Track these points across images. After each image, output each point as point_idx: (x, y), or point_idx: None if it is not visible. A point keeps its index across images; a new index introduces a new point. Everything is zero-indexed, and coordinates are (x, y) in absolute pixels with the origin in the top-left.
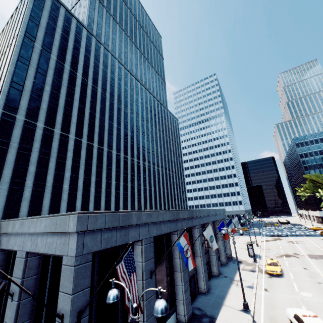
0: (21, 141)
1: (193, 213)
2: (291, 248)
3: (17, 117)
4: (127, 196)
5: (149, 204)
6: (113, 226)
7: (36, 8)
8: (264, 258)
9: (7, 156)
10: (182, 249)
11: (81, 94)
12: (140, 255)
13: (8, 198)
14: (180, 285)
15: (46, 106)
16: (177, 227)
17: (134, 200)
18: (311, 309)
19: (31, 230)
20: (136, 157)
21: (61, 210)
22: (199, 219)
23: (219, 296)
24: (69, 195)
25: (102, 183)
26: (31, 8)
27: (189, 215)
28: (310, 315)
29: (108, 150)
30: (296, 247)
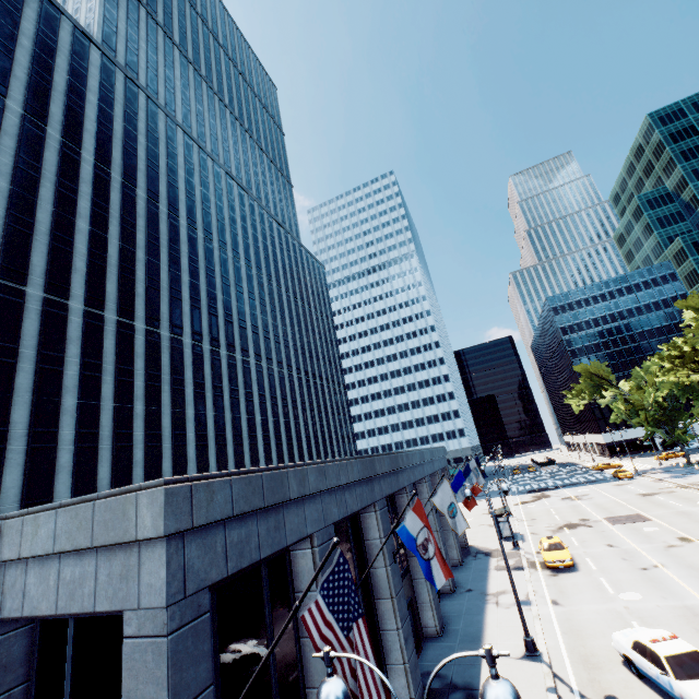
0: None
1: (397, 461)
2: (573, 509)
3: None
4: (225, 442)
5: (277, 455)
6: (252, 509)
7: None
8: (531, 538)
9: None
10: (413, 542)
11: (94, 201)
12: (310, 573)
13: None
14: (393, 630)
15: None
16: (373, 495)
17: (242, 450)
18: (650, 625)
19: (2, 555)
20: (239, 351)
21: (56, 495)
22: (407, 472)
23: (468, 636)
24: (78, 452)
25: (163, 417)
26: None
27: (392, 466)
28: (664, 636)
29: (173, 337)
30: (580, 506)
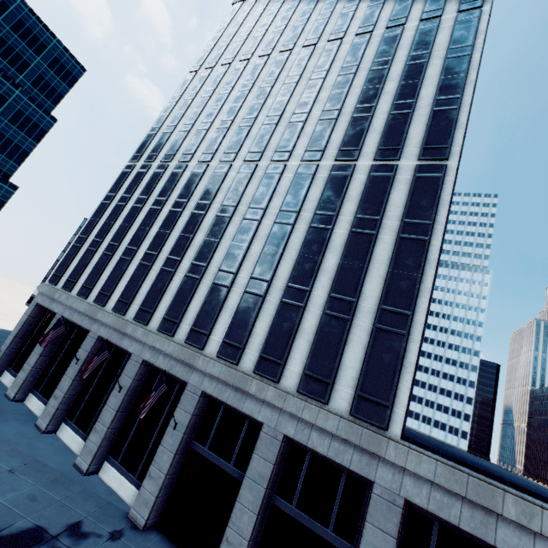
0: None
1: None
2: None
3: None
4: None
5: None
6: None
7: None
8: None
9: None
10: None
11: None
12: None
13: None
14: None
15: None
16: None
17: None
18: None
19: None
20: None
21: None
22: None
23: None
24: None
25: None
26: None
27: None
28: None
29: None
30: None
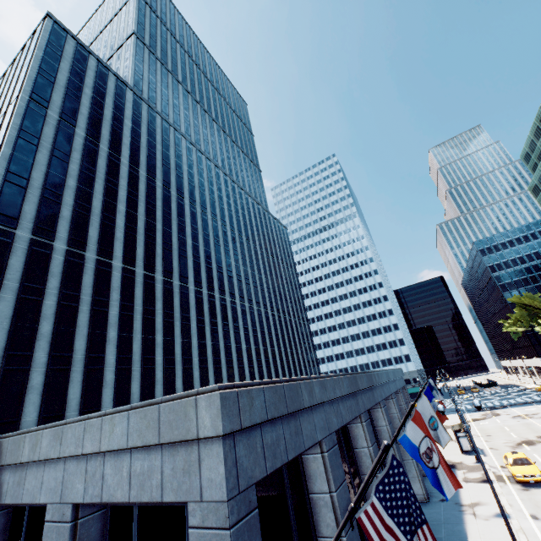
0: (24, 277)
1: (371, 379)
2: (527, 427)
3: (17, 233)
4: (220, 365)
5: (259, 376)
6: (279, 415)
7: (49, 57)
8: (491, 453)
9: None
10: (415, 450)
11: (128, 190)
12: (321, 476)
13: None
14: None
15: (70, 213)
16: (359, 407)
17: (233, 372)
18: None
19: (86, 449)
20: (228, 294)
21: (103, 405)
22: (379, 389)
23: None
24: (118, 372)
25: (176, 346)
26: (40, 57)
27: (369, 383)
28: None
29: (181, 285)
30: (533, 424)
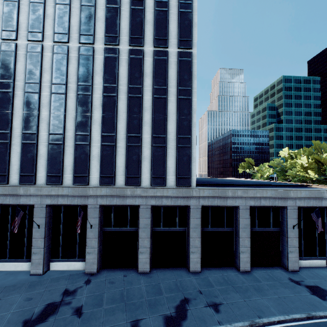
0: None
1: None
2: None
3: None
4: None
5: None
6: None
7: None
8: None
9: None
10: None
11: None
12: None
13: None
14: None
15: None
16: None
17: None
18: None
19: None
20: None
21: None
22: None
23: None
24: None
25: None
26: None
27: None
28: None
29: None
30: None
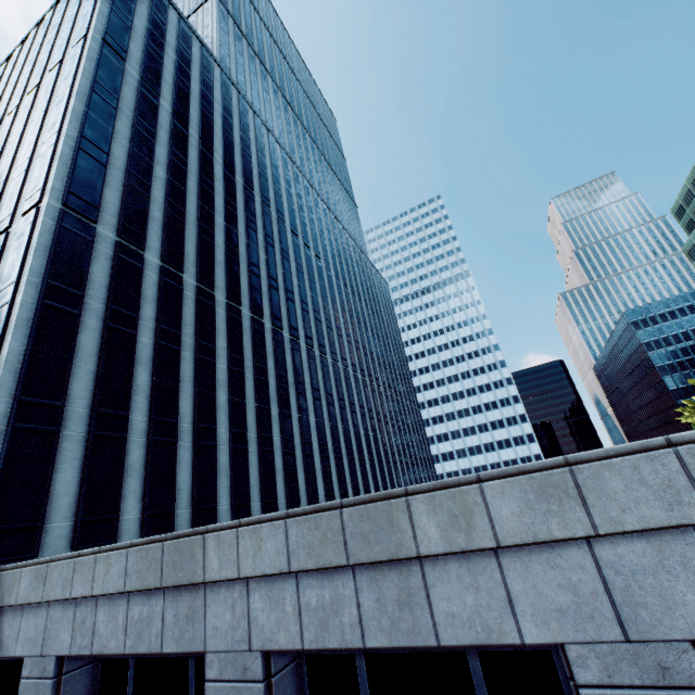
0: (112, 296)
1: None
2: None
3: (98, 230)
4: (341, 455)
5: (380, 474)
6: None
7: None
8: None
9: (79, 336)
10: None
11: (226, 199)
12: None
13: (87, 469)
14: None
15: (161, 215)
16: None
17: (355, 466)
18: None
19: None
20: (339, 359)
21: (219, 502)
22: None
23: None
24: (233, 454)
25: (293, 423)
26: None
27: None
28: None
29: (292, 339)
30: None
